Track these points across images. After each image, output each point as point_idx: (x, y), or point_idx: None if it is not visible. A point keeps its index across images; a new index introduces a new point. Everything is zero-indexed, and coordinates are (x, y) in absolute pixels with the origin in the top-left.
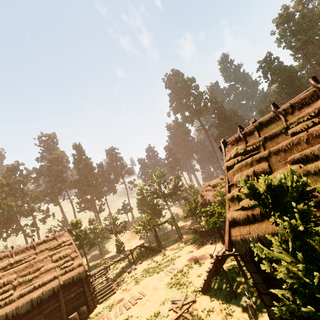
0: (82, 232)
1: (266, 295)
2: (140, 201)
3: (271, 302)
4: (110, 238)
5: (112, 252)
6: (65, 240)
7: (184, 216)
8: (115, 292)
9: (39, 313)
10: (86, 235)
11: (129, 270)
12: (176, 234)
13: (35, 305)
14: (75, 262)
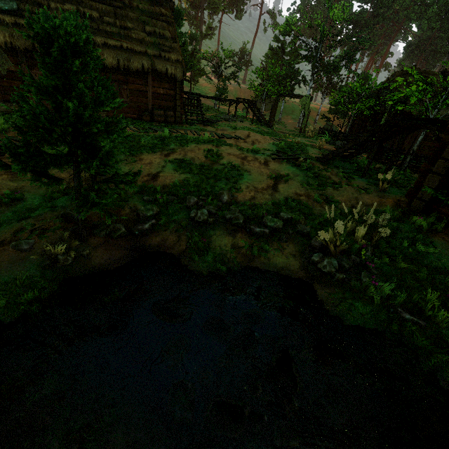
0: (180, 36)
1: (447, 161)
2: (272, 55)
3: (444, 170)
4: (211, 78)
5: (203, 102)
6: (164, 13)
7: (333, 99)
8: (205, 125)
9: (124, 82)
10: (184, 47)
11: (227, 118)
12: (295, 128)
13: (122, 68)
14: (173, 53)
